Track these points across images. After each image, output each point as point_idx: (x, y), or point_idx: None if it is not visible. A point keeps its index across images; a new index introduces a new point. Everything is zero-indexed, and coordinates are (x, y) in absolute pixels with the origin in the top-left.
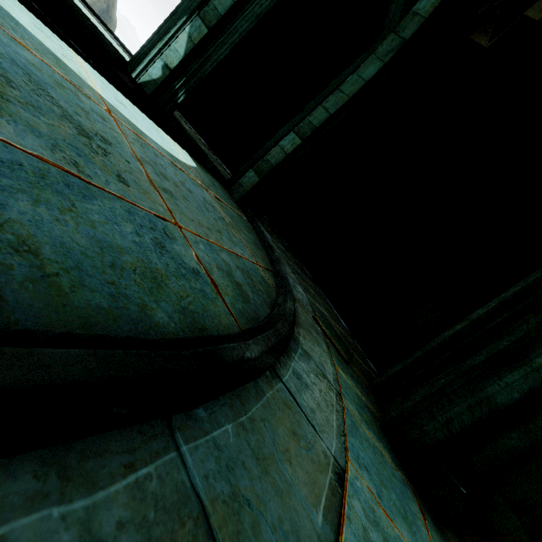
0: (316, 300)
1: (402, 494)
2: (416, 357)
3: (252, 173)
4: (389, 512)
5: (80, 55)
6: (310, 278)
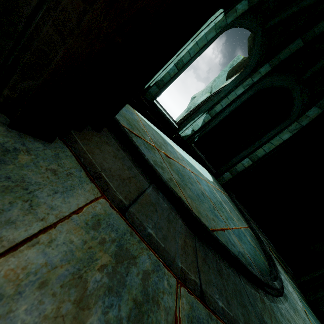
0: (261, 234)
1: None
2: (318, 274)
3: (228, 173)
4: None
5: (166, 132)
6: (250, 216)
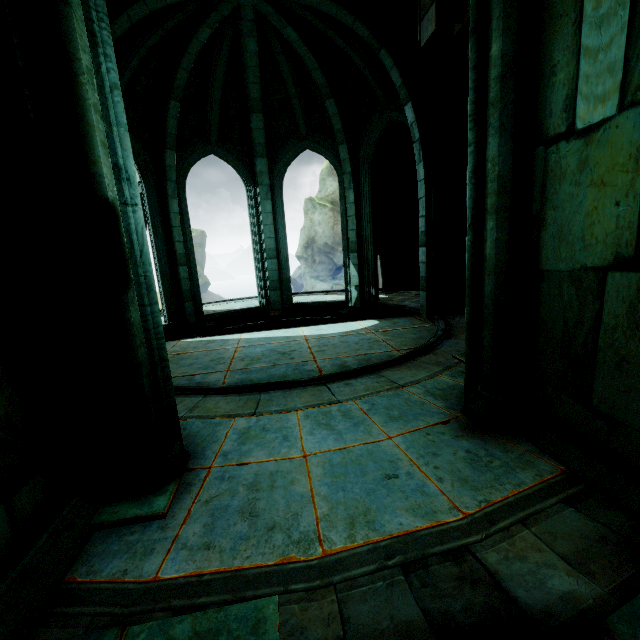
0: None
1: (418, 414)
2: None
3: (421, 292)
4: (371, 413)
5: (326, 320)
6: None
